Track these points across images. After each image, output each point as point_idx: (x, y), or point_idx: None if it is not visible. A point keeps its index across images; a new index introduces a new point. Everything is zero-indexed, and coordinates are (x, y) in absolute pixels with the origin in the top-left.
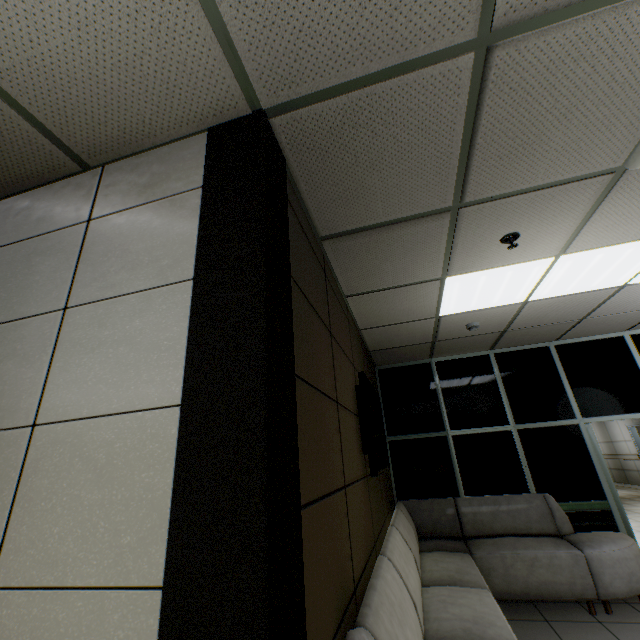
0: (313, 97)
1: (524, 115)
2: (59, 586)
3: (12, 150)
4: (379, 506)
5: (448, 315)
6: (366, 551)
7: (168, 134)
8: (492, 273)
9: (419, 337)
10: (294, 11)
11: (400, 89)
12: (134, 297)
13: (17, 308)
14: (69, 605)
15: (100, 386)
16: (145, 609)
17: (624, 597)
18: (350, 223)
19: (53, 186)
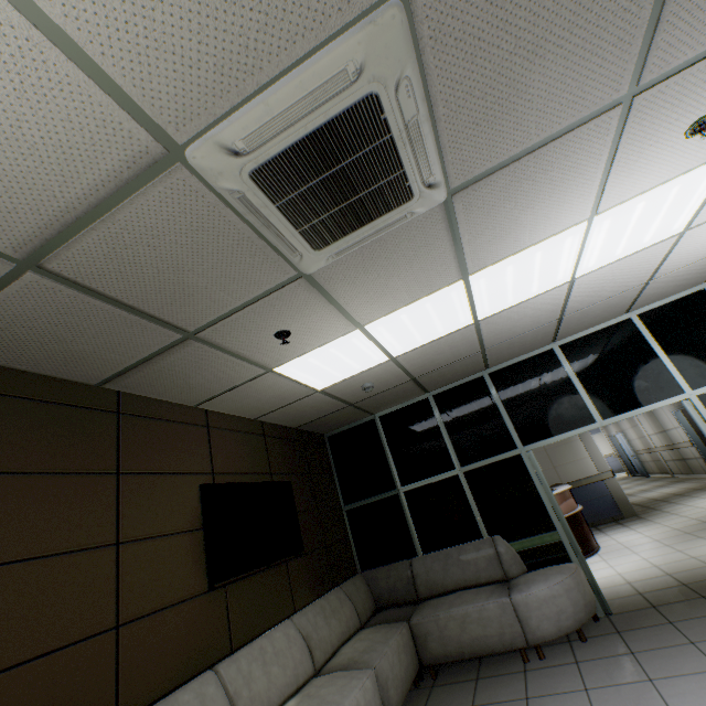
0: None
1: (143, 281)
2: None
3: None
4: (273, 602)
5: (329, 387)
6: (187, 671)
7: None
8: (315, 354)
9: (329, 406)
10: None
11: (4, 303)
12: None
13: None
14: None
15: None
16: None
17: (554, 638)
18: (107, 371)
19: None
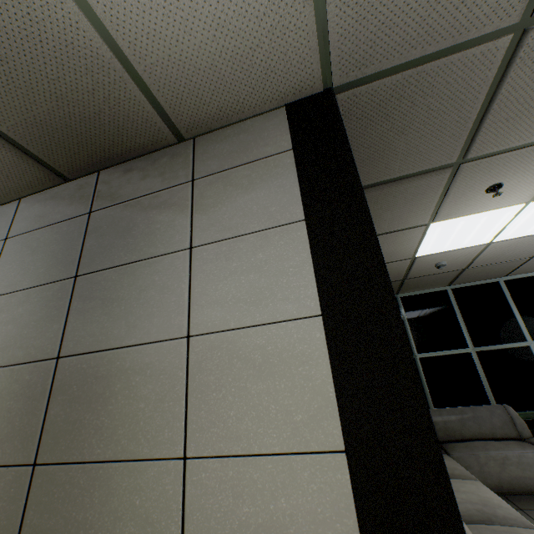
0: (374, 76)
1: None
2: (247, 454)
3: (131, 128)
4: None
5: (422, 256)
6: None
7: (253, 110)
8: (470, 218)
9: (393, 276)
10: (383, 8)
11: (445, 67)
12: (252, 236)
13: (146, 250)
14: (260, 467)
15: (240, 305)
16: (330, 468)
17: None
18: (369, 179)
19: (151, 156)
